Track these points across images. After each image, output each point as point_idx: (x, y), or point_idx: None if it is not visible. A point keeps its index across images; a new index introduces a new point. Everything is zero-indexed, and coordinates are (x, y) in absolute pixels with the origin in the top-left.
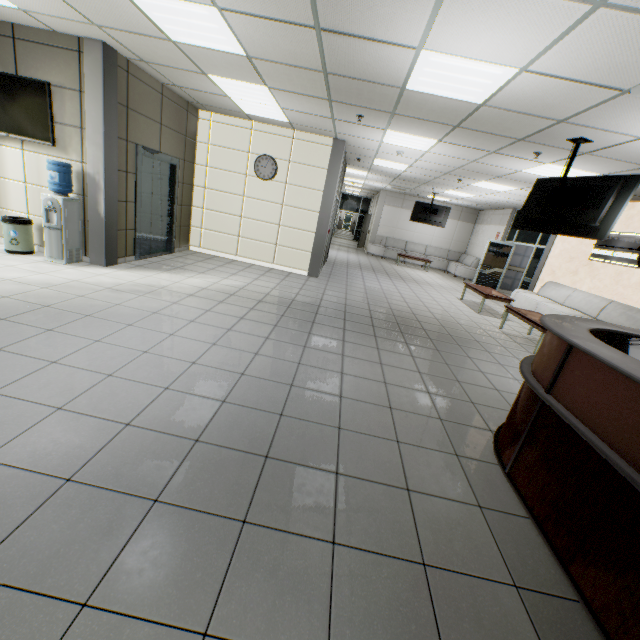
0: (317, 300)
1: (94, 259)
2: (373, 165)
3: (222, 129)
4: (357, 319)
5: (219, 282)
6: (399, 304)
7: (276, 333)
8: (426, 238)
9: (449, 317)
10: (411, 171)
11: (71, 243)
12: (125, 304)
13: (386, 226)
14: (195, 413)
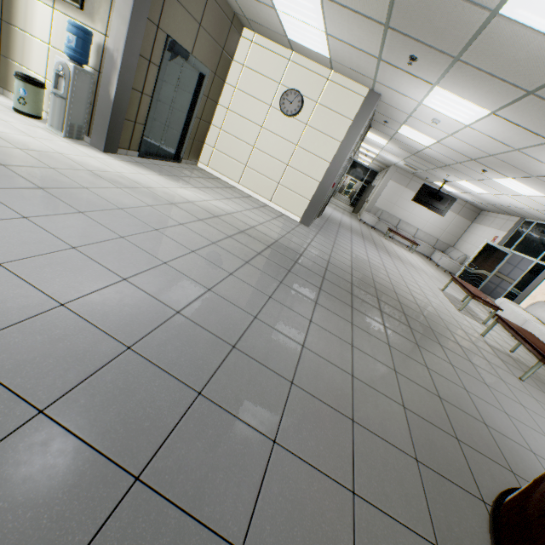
0: (301, 248)
1: (94, 141)
2: (397, 133)
3: (260, 53)
4: (337, 281)
5: (209, 201)
6: (382, 277)
7: (244, 271)
8: (420, 222)
9: (430, 307)
10: (435, 149)
11: (74, 117)
12: (94, 190)
13: (386, 200)
14: (74, 357)
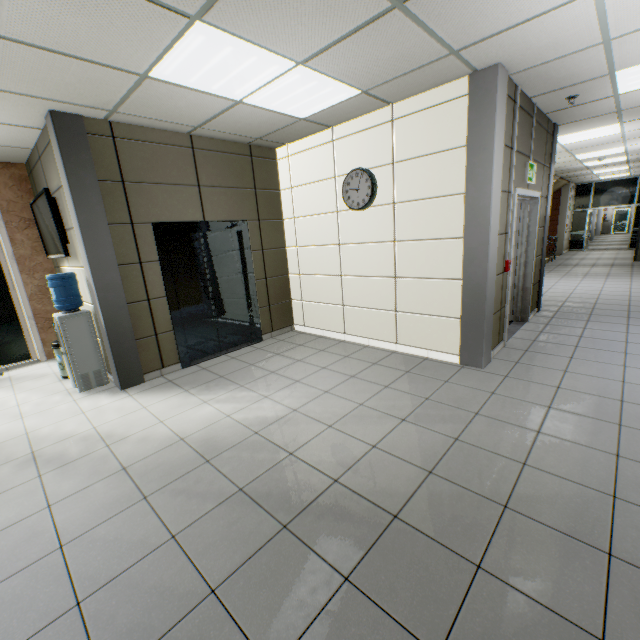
0: (411, 477)
1: (115, 380)
2: (620, 96)
3: (301, 160)
4: None
5: (236, 412)
6: None
7: None
8: None
9: None
10: None
11: (84, 366)
12: None
13: None
14: None
